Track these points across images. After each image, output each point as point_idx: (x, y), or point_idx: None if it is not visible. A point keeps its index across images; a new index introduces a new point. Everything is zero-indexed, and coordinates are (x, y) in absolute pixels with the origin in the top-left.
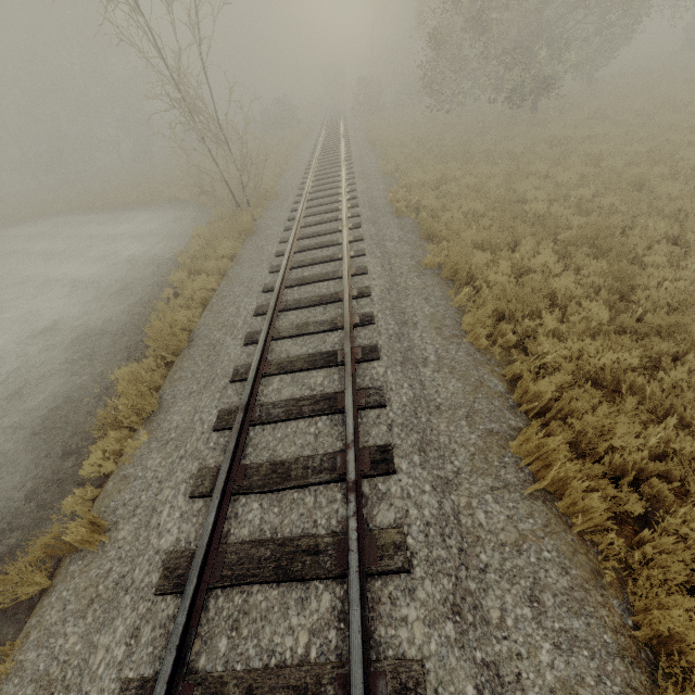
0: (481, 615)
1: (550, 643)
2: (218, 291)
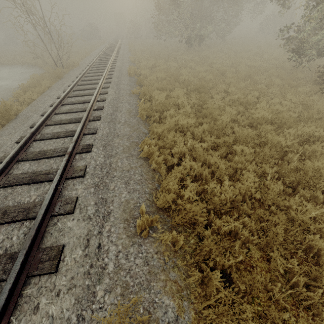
0: (107, 187)
1: (127, 192)
2: (37, 99)
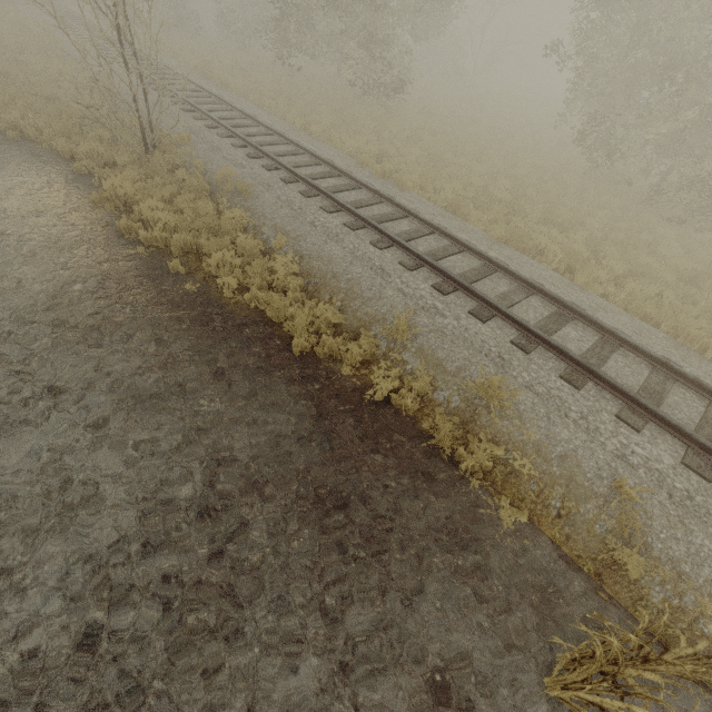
0: None
1: None
2: (329, 274)
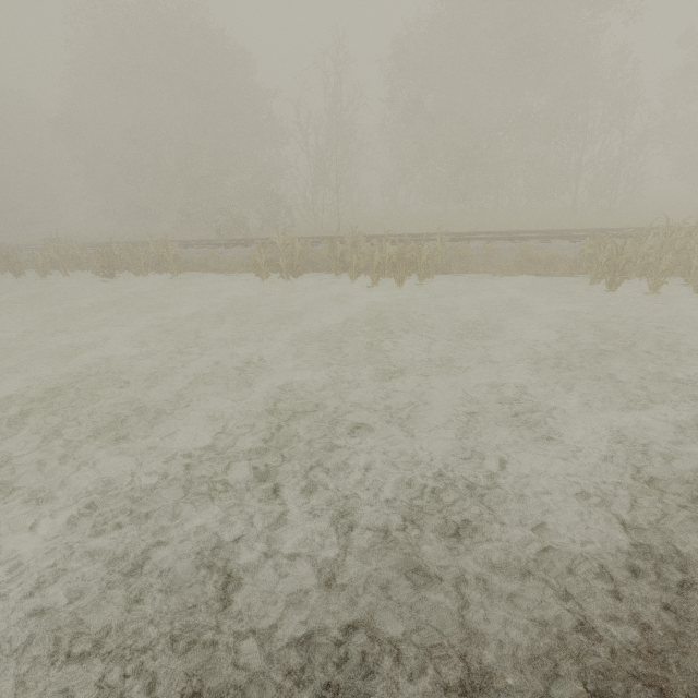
0: None
1: None
2: None
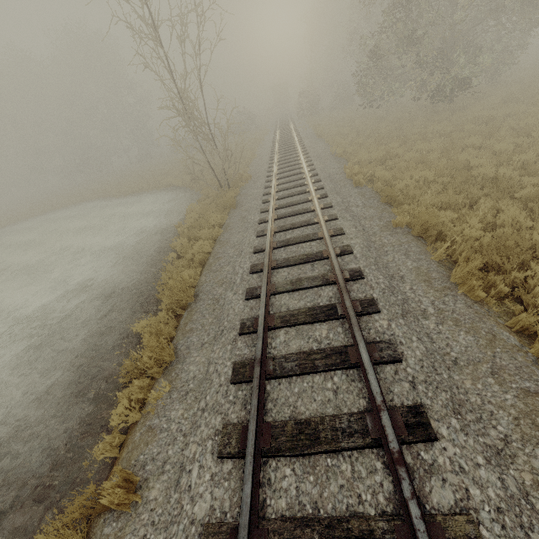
0: None
1: None
2: (214, 253)
